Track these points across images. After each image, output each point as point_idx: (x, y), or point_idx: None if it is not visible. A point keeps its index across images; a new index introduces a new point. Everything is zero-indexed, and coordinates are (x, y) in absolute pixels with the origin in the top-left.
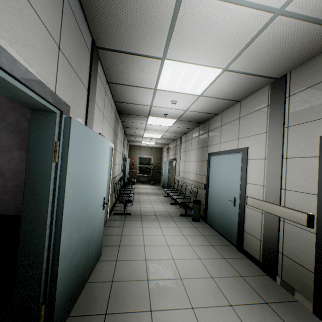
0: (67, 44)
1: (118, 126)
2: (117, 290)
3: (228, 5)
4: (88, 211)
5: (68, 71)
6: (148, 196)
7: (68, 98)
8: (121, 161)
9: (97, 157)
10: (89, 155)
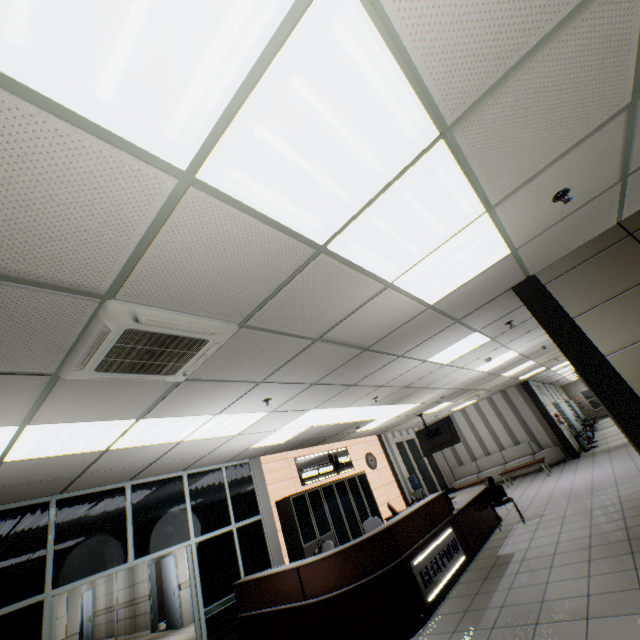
0: (547, 392)
1: (552, 389)
2: (595, 436)
3: (568, 370)
4: (572, 420)
5: (550, 396)
6: (610, 421)
7: (553, 400)
8: (567, 406)
9: (564, 408)
10: (563, 408)
